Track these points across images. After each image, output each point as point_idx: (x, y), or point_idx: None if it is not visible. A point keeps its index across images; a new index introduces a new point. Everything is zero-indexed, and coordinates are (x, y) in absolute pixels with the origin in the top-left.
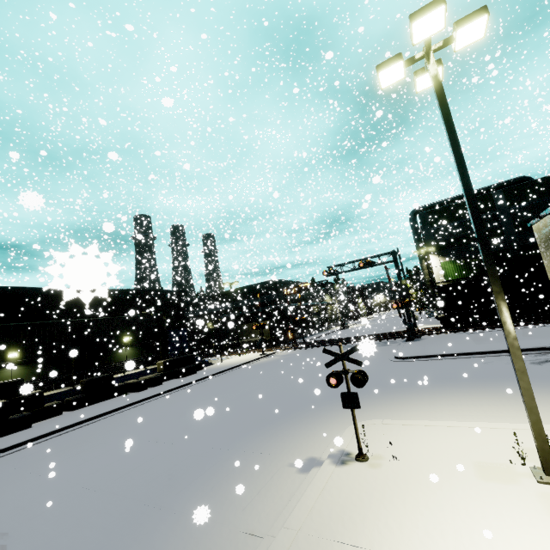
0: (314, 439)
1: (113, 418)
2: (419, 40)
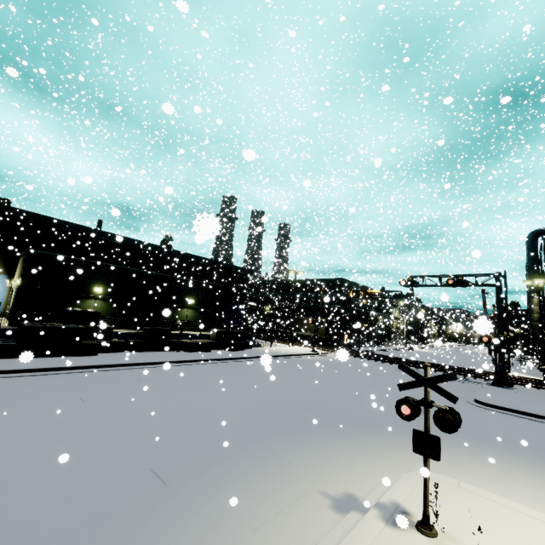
0: (357, 470)
1: (161, 369)
2: None
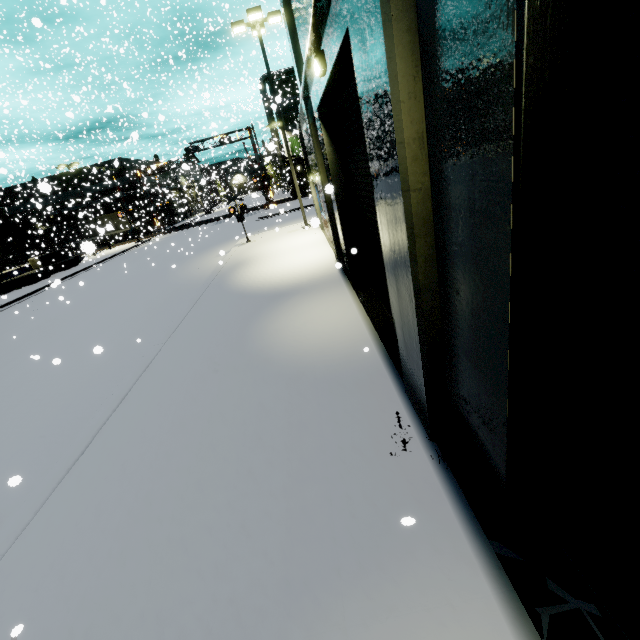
0: (224, 249)
1: (44, 293)
2: (252, 20)
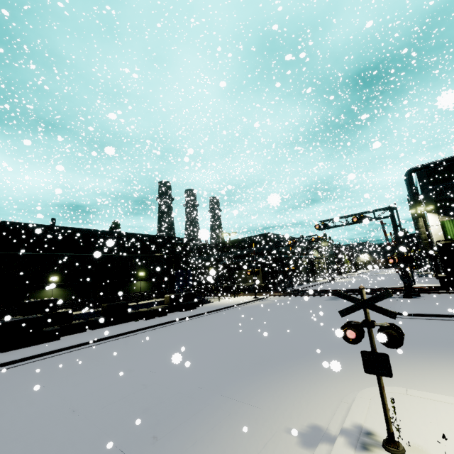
0: (315, 399)
1: (122, 340)
2: None
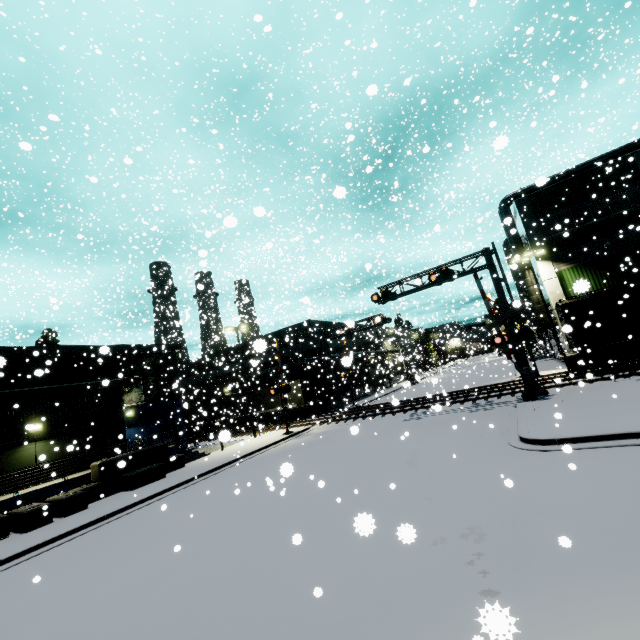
0: None
1: None
2: None
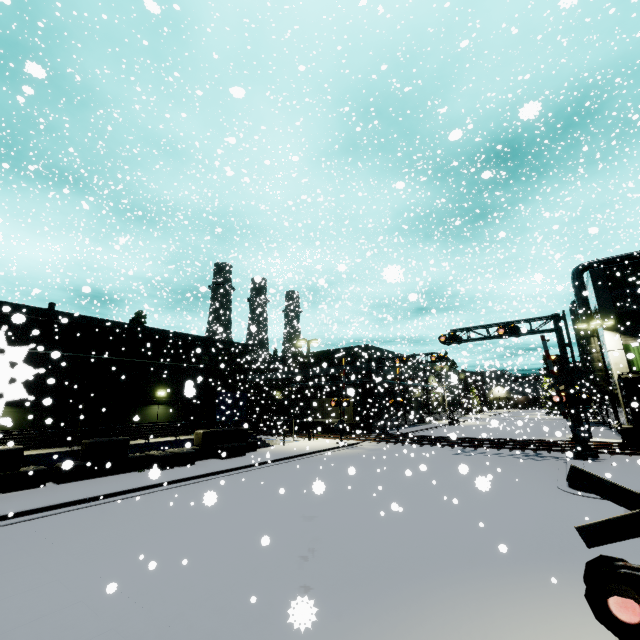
0: None
1: (99, 509)
2: None
